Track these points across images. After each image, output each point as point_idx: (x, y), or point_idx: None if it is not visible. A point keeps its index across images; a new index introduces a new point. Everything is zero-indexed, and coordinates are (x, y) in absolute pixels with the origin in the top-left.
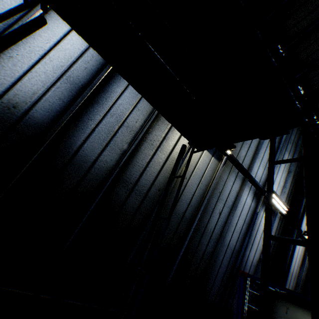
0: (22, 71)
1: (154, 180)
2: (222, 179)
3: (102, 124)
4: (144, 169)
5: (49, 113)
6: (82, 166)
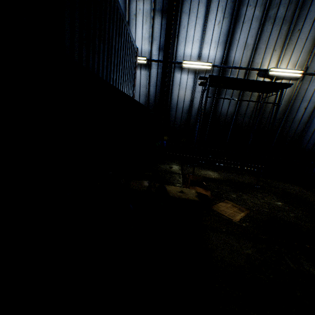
0: (199, 99)
1: (253, 109)
2: (302, 89)
3: (224, 100)
4: (246, 107)
5: (209, 106)
6: (223, 116)
